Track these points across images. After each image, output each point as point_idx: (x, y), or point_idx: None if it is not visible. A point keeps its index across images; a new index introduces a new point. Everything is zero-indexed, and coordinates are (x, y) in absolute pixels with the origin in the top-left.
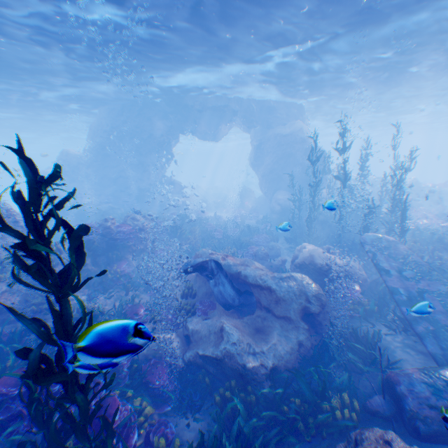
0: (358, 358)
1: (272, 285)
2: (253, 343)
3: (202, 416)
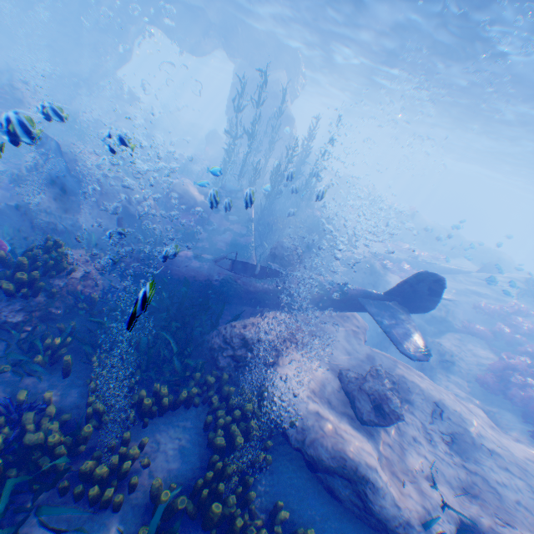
0: None
1: (102, 180)
2: (57, 210)
3: None
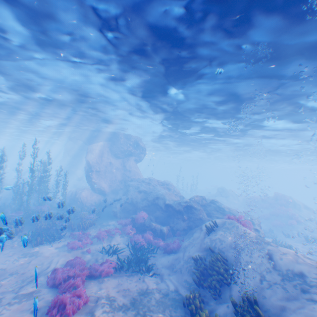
0: None
1: None
2: None
3: None
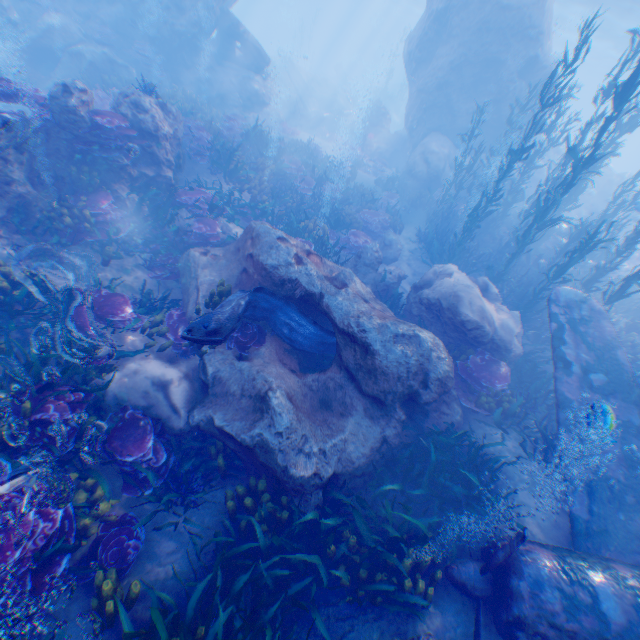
0: (463, 491)
1: (376, 347)
2: (311, 435)
3: (200, 515)
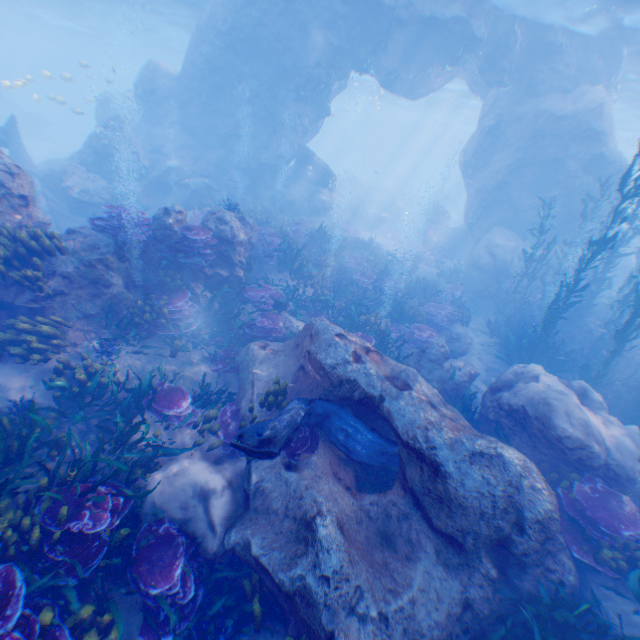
0: None
1: (449, 469)
2: (367, 587)
3: None
